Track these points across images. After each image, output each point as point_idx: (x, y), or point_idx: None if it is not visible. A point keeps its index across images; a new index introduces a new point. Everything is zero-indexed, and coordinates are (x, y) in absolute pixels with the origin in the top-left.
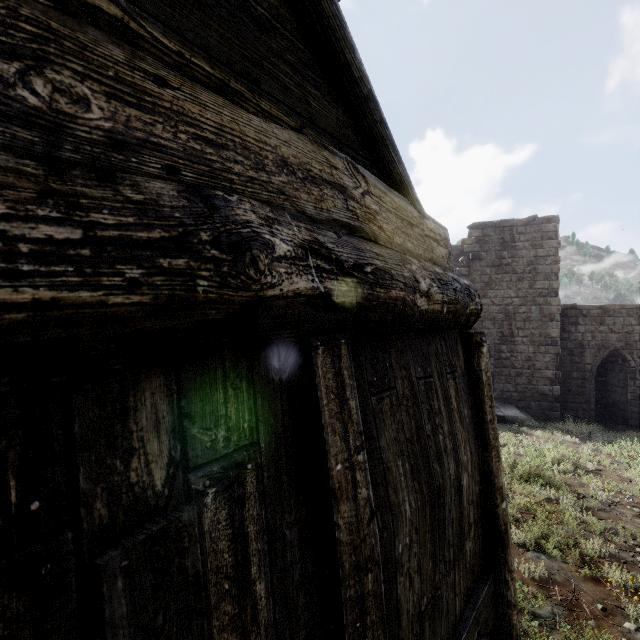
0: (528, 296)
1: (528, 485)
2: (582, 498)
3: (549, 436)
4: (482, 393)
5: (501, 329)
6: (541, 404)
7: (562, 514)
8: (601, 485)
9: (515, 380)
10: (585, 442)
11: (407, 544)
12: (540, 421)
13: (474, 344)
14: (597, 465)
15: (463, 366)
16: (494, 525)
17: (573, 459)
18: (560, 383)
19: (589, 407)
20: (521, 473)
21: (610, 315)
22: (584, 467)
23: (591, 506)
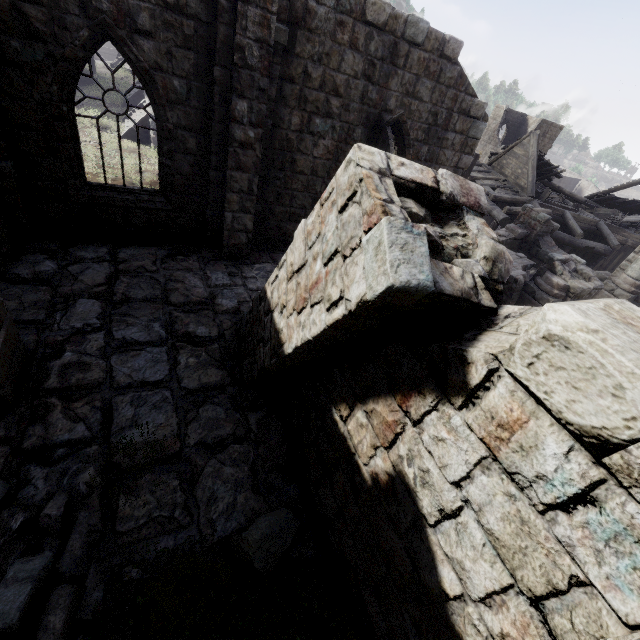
0: None
1: None
2: None
3: None
4: None
5: None
6: None
7: None
8: None
9: None
10: None
11: None
12: None
13: None
14: None
15: None
16: None
17: None
18: None
19: None
20: None
21: None
22: None
23: None
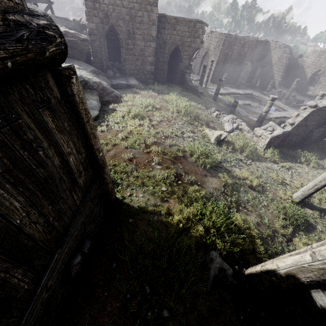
0: (143, 3)
1: (134, 120)
2: (152, 121)
3: (147, 93)
4: (78, 108)
5: (128, 28)
6: (146, 76)
7: (143, 130)
8: (159, 114)
9: (135, 63)
10: (159, 94)
11: (24, 216)
12: (145, 85)
13: (64, 78)
14: (161, 105)
15: (59, 95)
16: (97, 163)
17: (153, 104)
18: (155, 64)
19: (164, 76)
20: (132, 115)
21: (178, 24)
22: (156, 107)
23: (154, 124)
